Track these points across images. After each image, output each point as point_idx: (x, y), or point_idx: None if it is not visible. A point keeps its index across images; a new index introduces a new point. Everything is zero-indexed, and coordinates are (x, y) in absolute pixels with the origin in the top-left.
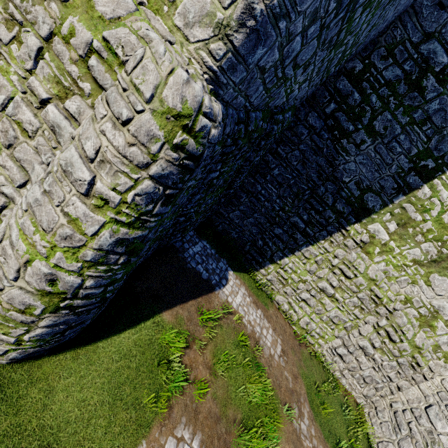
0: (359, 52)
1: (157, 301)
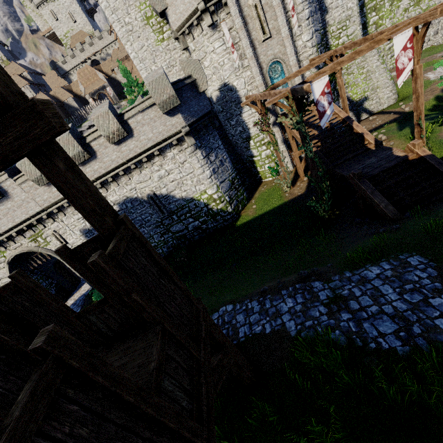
0: None
1: None
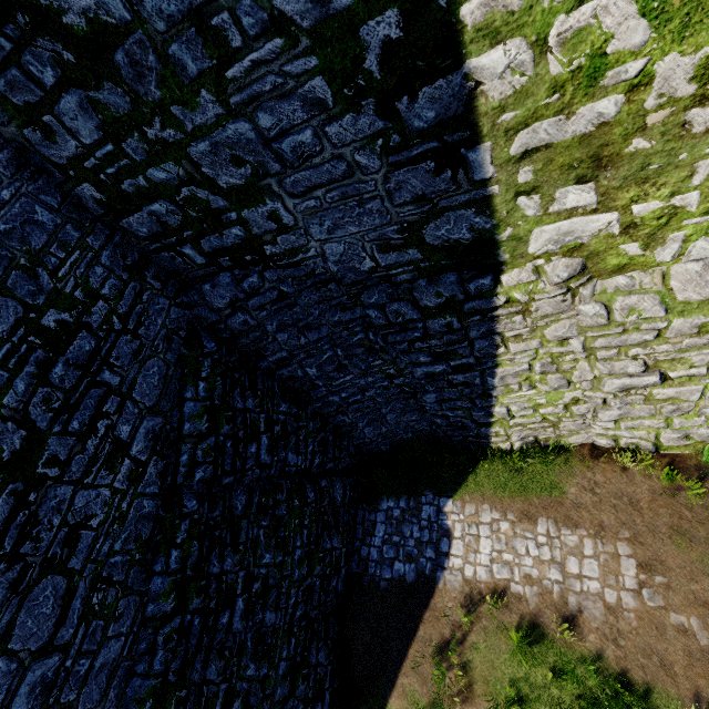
0: (58, 184)
1: (378, 685)
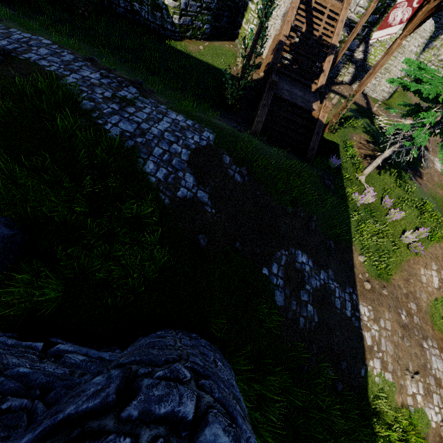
0: None
1: None
